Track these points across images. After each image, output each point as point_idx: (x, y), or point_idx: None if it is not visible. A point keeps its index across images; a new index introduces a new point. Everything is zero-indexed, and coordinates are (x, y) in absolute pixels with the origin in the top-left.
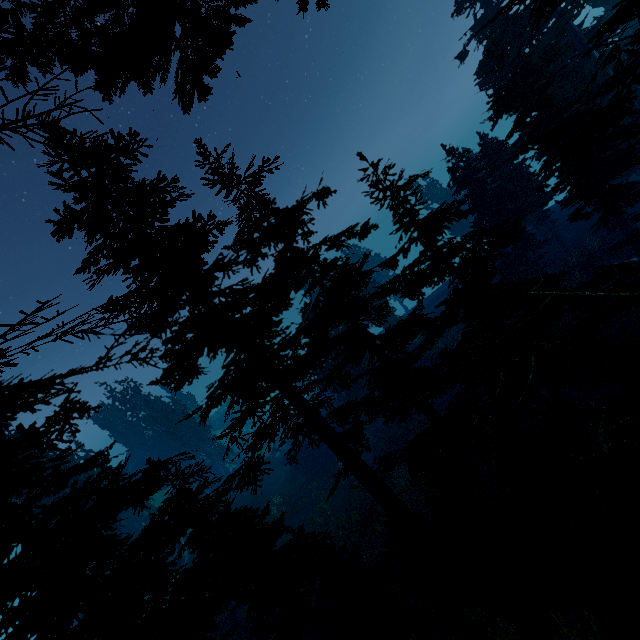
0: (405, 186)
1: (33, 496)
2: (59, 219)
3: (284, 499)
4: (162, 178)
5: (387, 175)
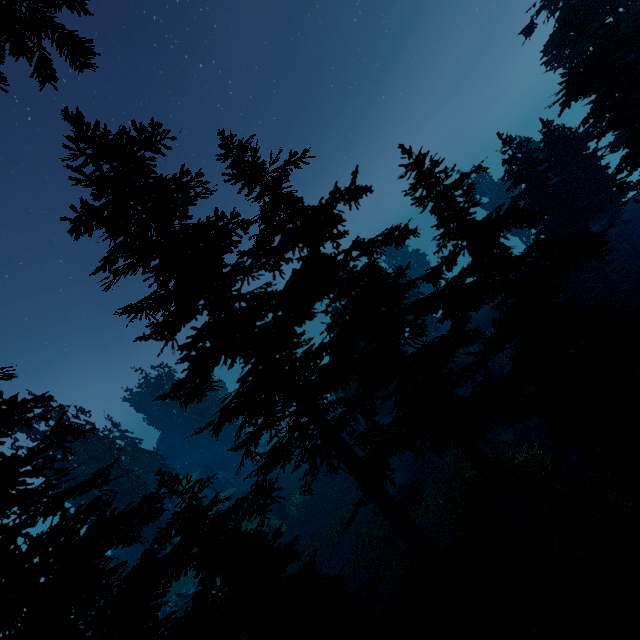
0: (455, 186)
1: (19, 525)
2: (76, 217)
3: (304, 499)
4: (186, 172)
5: (433, 172)
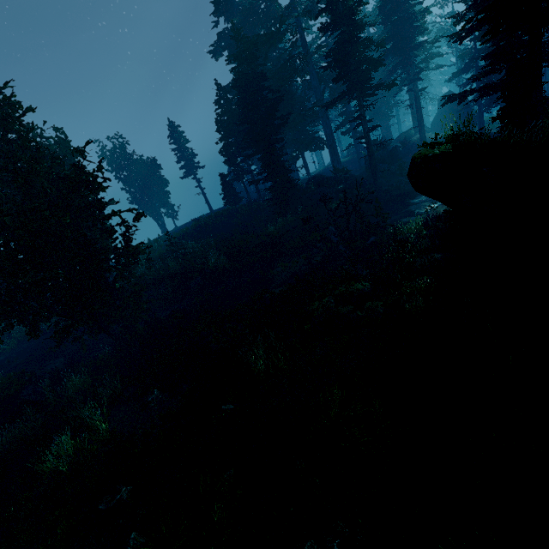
0: None
1: None
2: None
3: None
4: None
5: None
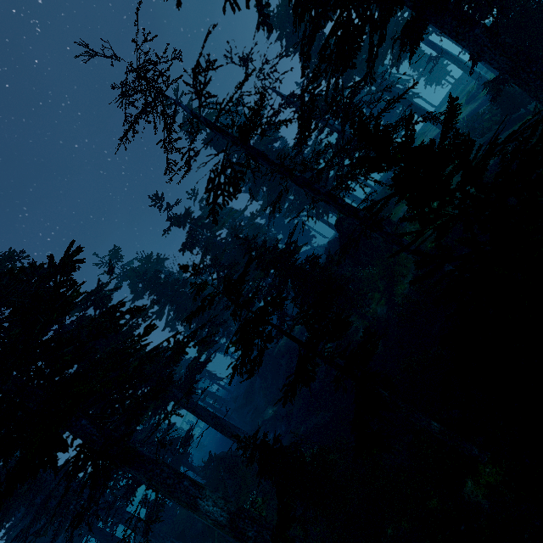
0: None
1: None
2: None
3: None
4: None
5: None
